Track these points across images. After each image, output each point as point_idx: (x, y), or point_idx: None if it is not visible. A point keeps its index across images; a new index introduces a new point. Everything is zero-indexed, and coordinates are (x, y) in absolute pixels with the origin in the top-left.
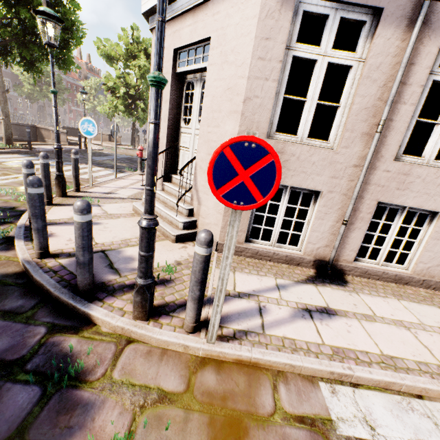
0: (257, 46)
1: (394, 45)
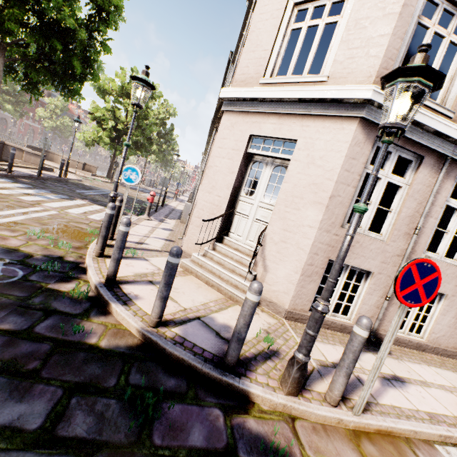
0: (346, 162)
1: (428, 179)
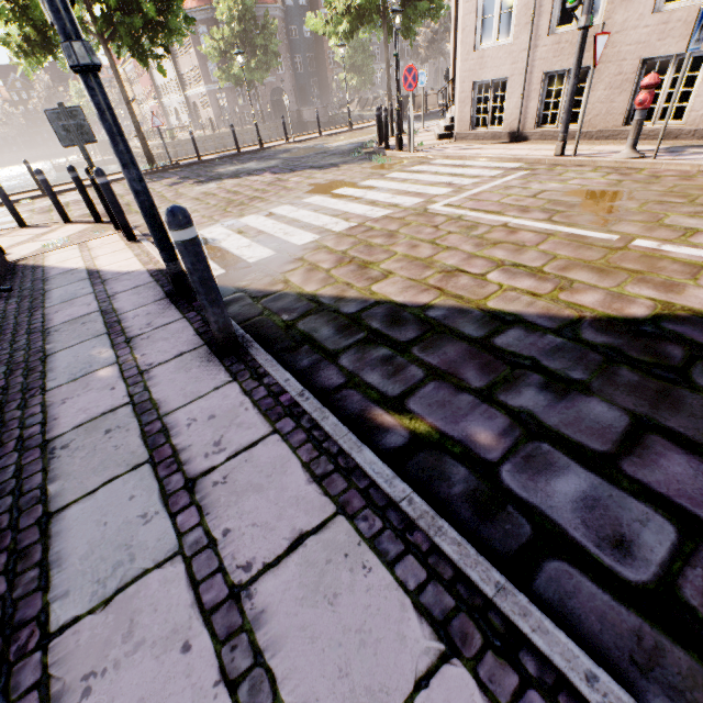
0: None
1: None
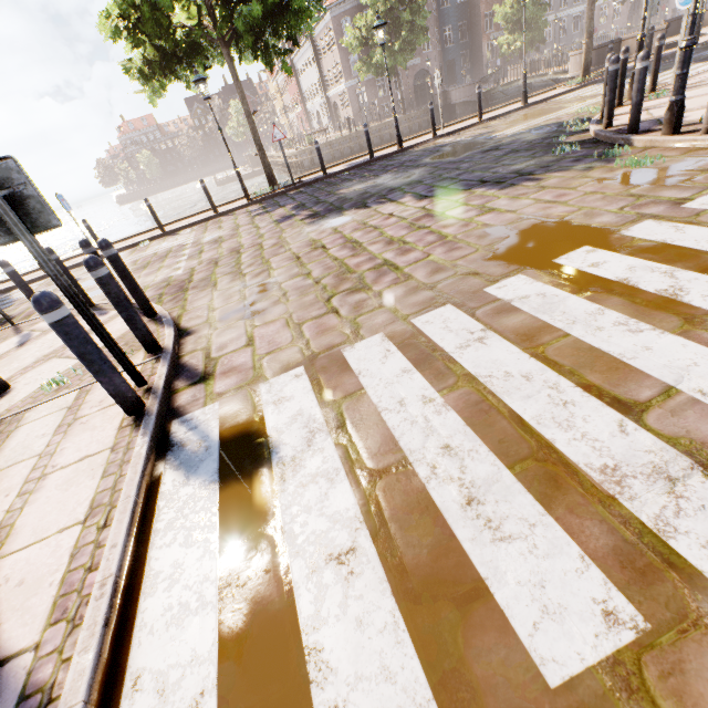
0: None
1: None
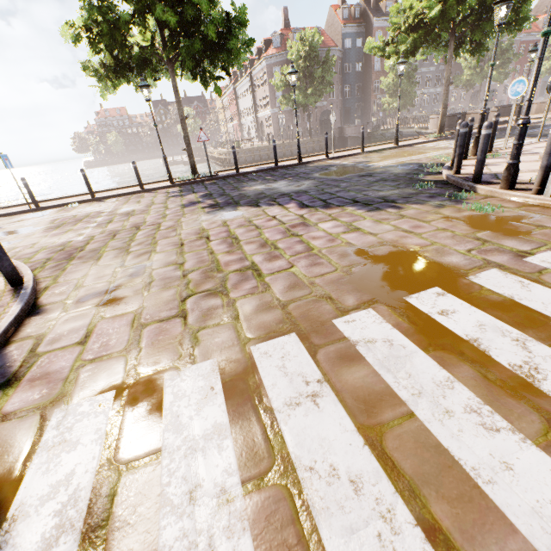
0: None
1: None
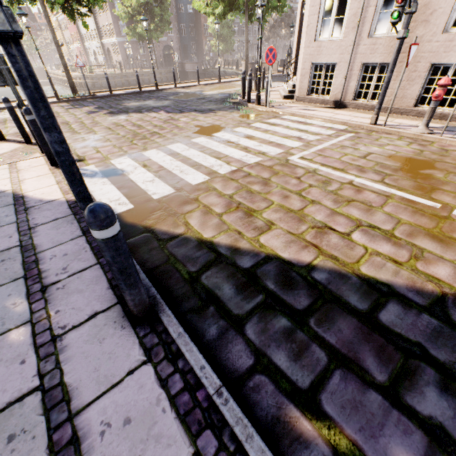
0: (311, 2)
1: None
